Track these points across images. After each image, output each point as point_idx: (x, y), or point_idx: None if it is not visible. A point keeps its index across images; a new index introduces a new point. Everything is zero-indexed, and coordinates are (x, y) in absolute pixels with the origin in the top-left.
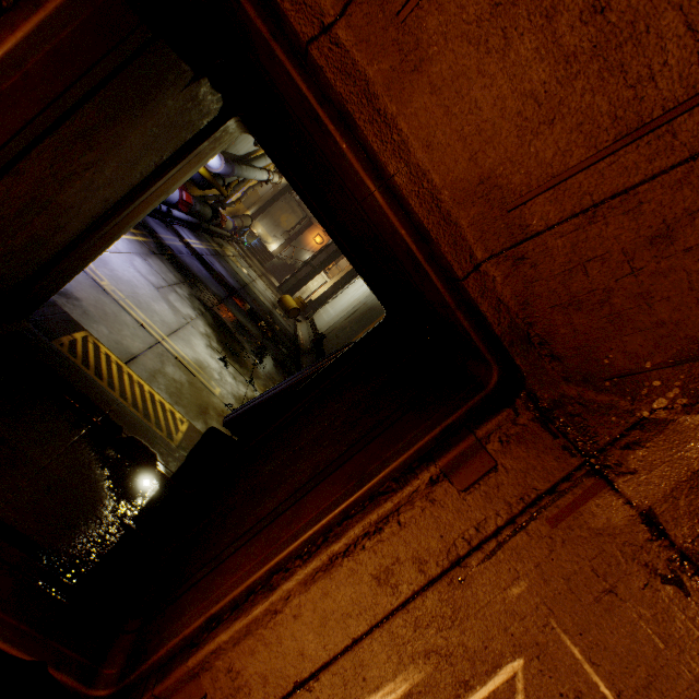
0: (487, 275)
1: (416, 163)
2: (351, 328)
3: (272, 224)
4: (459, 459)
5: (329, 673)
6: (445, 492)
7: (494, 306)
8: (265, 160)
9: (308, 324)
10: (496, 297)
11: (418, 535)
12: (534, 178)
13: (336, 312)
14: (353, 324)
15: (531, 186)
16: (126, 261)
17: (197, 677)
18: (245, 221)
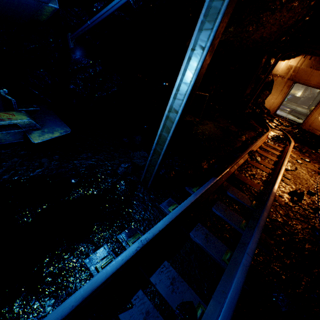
0: None
1: (312, 84)
2: None
3: (295, 86)
4: None
5: (318, 115)
6: None
7: None
8: None
9: None
10: None
11: None
12: None
13: None
14: None
15: None
16: None
17: (307, 121)
18: None
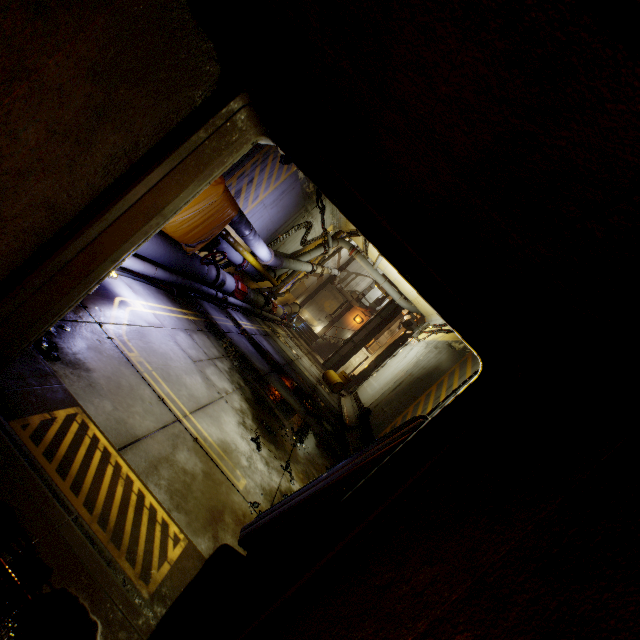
0: None
1: None
2: (398, 400)
3: (317, 309)
4: None
5: None
6: None
7: None
8: (310, 255)
9: (352, 399)
10: None
11: None
12: None
13: (380, 385)
14: (400, 397)
15: None
16: (167, 335)
17: None
18: (293, 307)
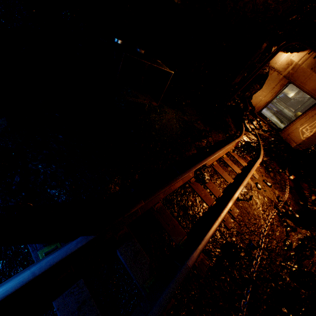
0: (314, 94)
1: (307, 89)
2: None
3: (290, 85)
4: (313, 109)
5: (300, 125)
6: (312, 111)
7: (315, 96)
8: None
9: None
10: (315, 96)
11: (309, 115)
12: (315, 88)
13: None
14: None
15: (315, 89)
16: None
17: (288, 129)
18: None
